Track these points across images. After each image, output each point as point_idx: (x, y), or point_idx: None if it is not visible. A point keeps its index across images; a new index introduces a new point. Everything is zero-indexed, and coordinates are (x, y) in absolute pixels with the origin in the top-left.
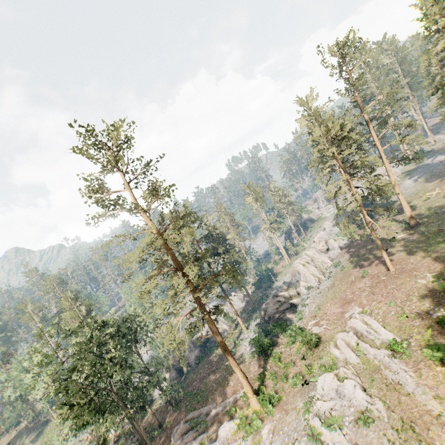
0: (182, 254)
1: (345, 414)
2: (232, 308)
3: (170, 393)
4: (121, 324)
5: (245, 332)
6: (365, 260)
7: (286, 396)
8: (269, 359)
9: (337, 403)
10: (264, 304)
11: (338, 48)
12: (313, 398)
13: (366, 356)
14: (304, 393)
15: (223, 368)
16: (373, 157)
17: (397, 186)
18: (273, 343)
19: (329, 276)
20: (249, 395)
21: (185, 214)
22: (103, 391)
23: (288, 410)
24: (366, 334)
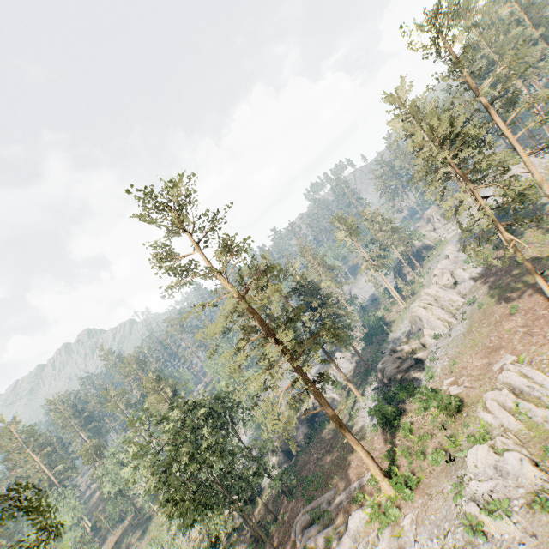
0: (269, 315)
1: (512, 497)
2: (340, 372)
3: (281, 479)
4: (213, 404)
5: (360, 400)
6: (511, 291)
7: (427, 477)
8: (397, 432)
9: (498, 483)
10: (380, 363)
11: (431, 17)
12: (463, 478)
13: (531, 419)
14: (451, 472)
15: (340, 447)
16: (503, 153)
17: (545, 184)
18: (399, 411)
19: (462, 318)
20: (378, 479)
21: (267, 268)
22: (205, 481)
23: (433, 495)
24: (526, 391)
